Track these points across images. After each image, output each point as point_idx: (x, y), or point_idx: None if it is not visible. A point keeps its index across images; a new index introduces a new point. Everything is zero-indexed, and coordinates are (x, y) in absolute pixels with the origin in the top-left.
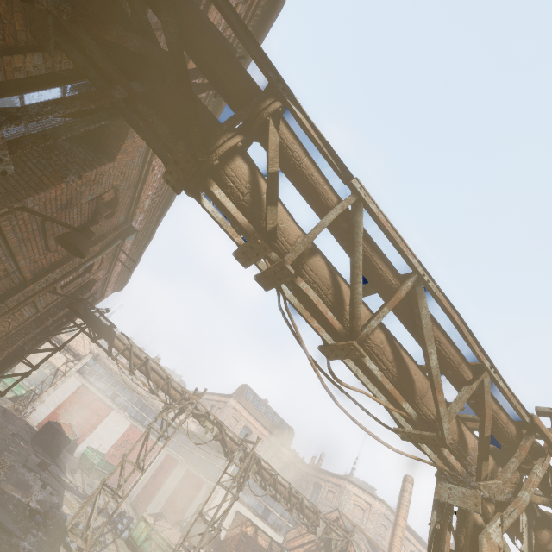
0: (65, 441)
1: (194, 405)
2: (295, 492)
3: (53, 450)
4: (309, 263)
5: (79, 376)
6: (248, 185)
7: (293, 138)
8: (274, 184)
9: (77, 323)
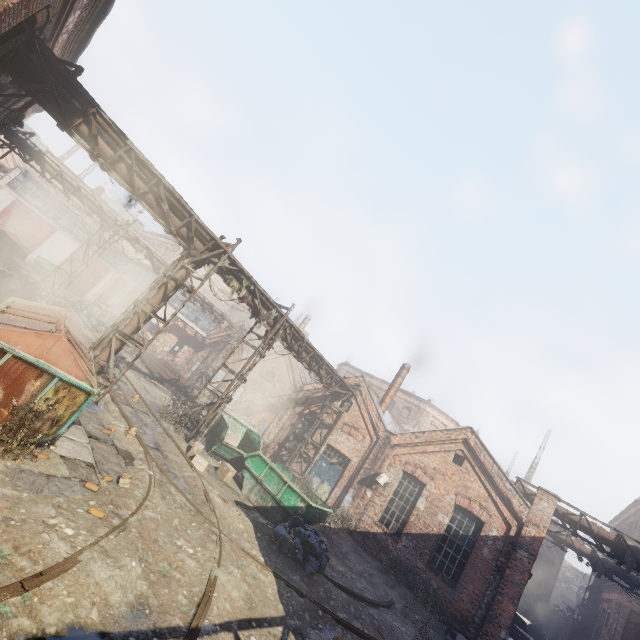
0: (14, 246)
1: (125, 231)
2: (209, 303)
3: (5, 252)
4: (118, 166)
5: (11, 190)
6: (89, 135)
7: (103, 121)
8: (96, 139)
9: (5, 143)
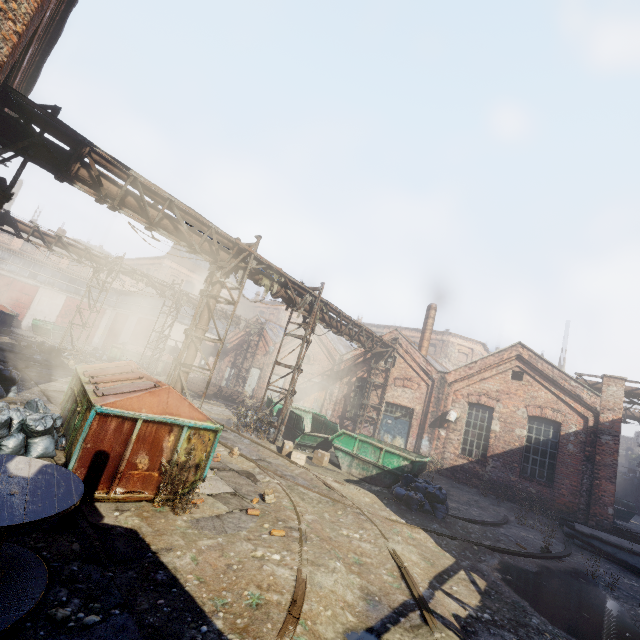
0: (8, 317)
1: (119, 266)
2: (221, 309)
3: (1, 326)
4: (126, 201)
5: None
6: (90, 178)
7: (100, 158)
8: (99, 179)
9: None
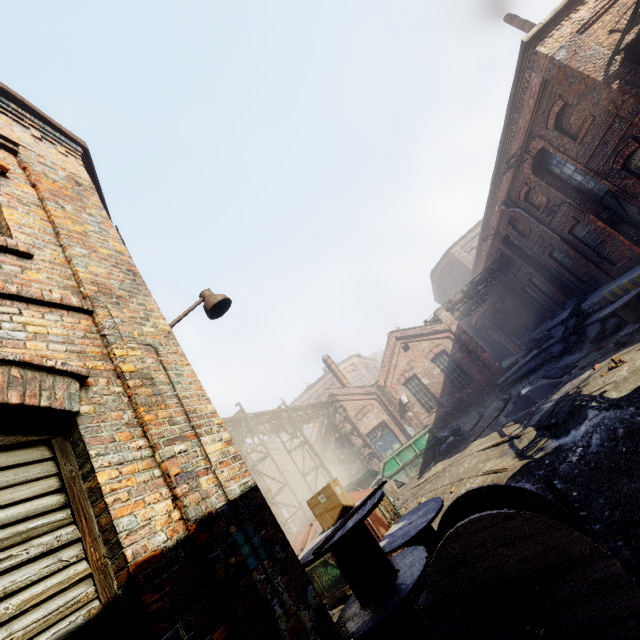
0: None
1: None
2: None
3: None
4: None
5: None
6: None
7: None
8: None
9: None
